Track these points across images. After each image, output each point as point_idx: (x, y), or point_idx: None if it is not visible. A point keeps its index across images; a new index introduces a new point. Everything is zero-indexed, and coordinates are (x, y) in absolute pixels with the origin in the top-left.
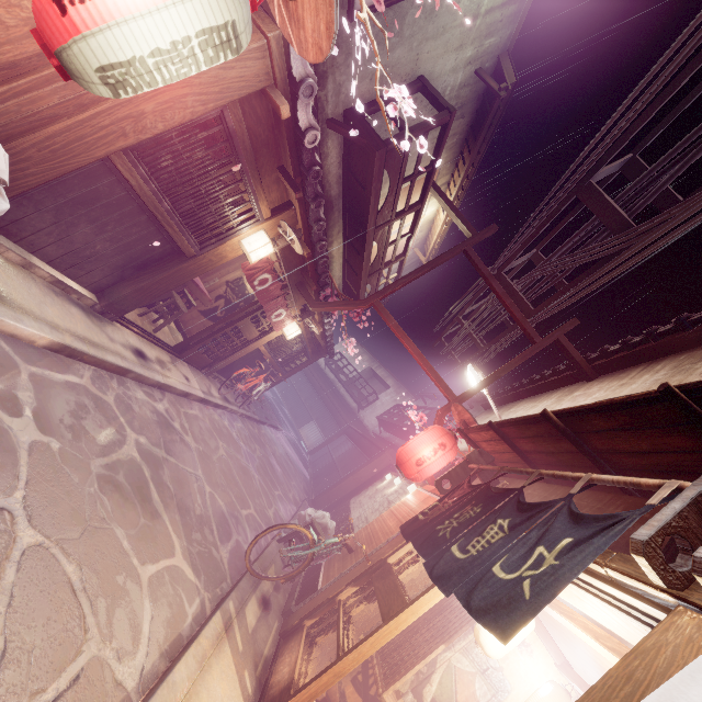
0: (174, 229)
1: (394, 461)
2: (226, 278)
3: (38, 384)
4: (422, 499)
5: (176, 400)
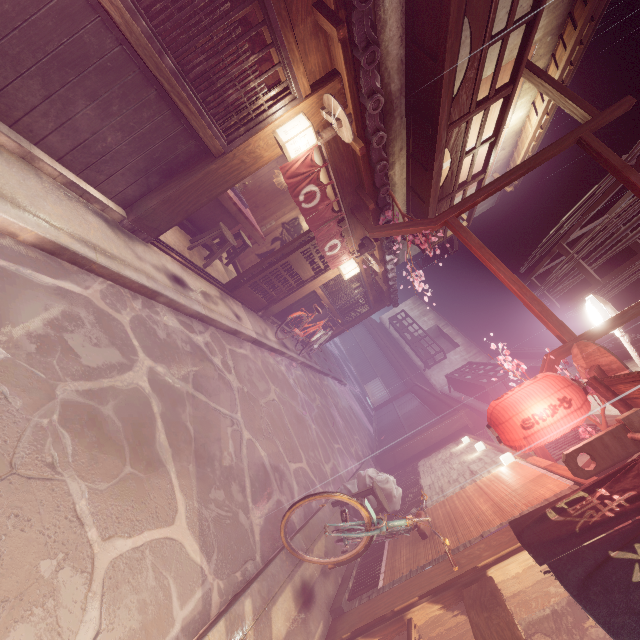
0: (190, 109)
1: (470, 422)
2: (282, 219)
3: (3, 280)
4: (531, 477)
5: (221, 336)
